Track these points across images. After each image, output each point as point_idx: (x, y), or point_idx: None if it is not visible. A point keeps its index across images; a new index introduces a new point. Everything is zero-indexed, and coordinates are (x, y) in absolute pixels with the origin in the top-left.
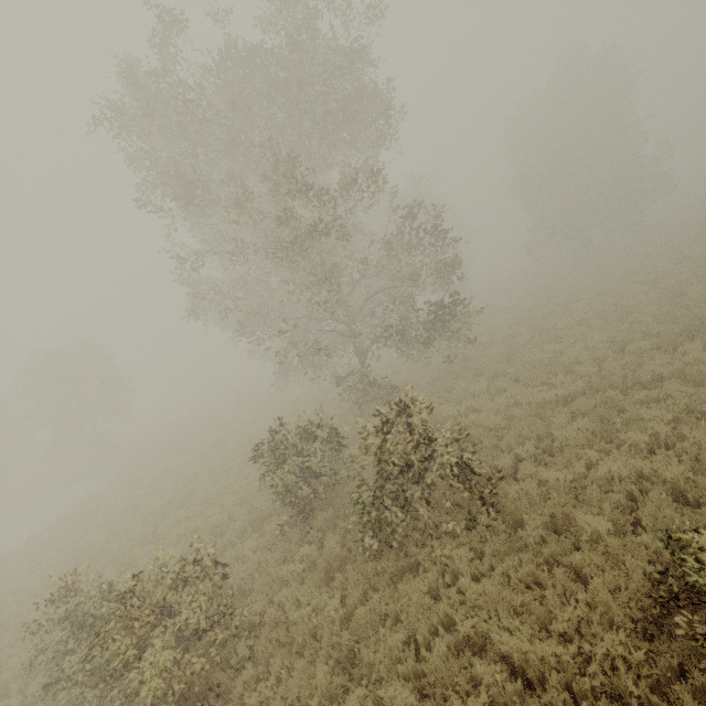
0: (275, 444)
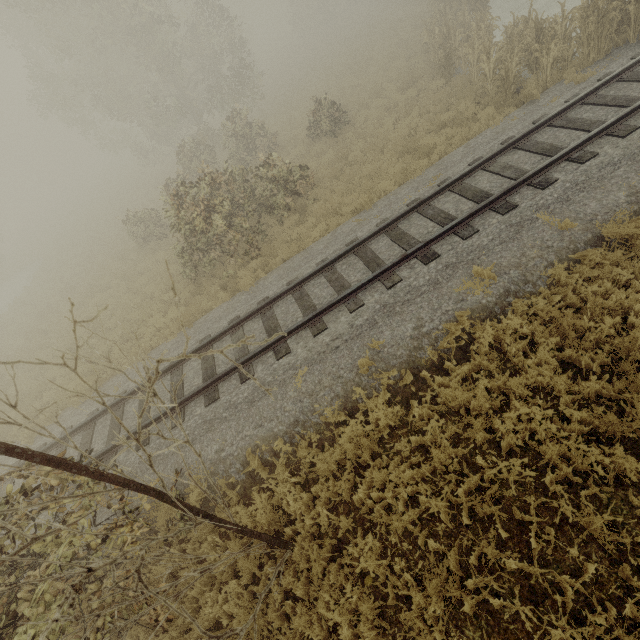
0: (184, 153)
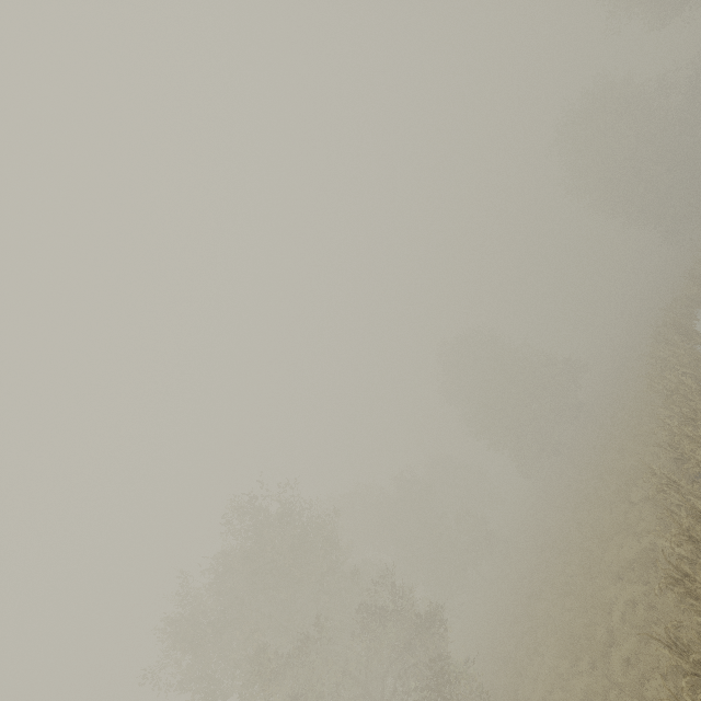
0: None
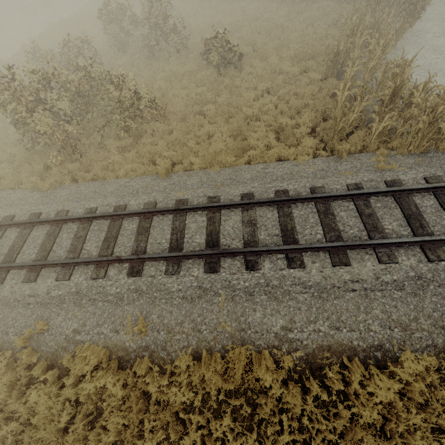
0: (108, 11)
